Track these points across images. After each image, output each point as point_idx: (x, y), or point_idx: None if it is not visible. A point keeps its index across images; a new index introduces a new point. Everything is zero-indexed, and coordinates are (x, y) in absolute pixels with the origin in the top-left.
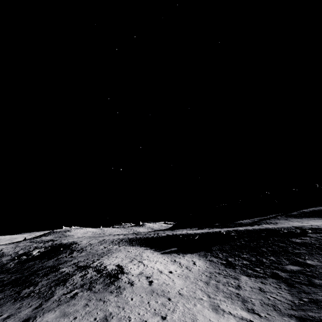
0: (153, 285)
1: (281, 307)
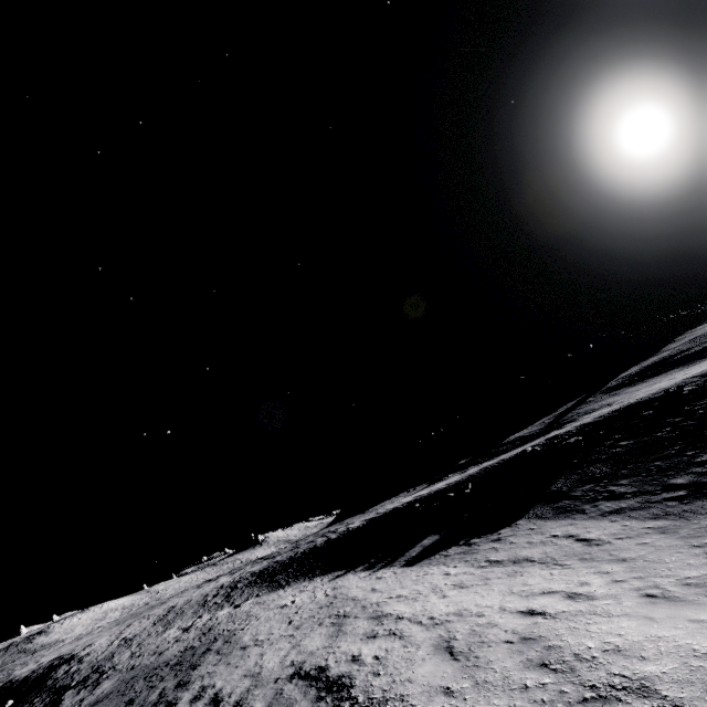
0: (702, 702)
1: None
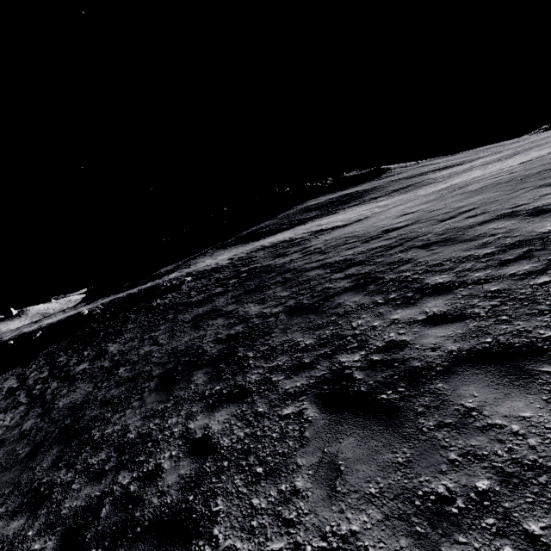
0: None
1: None
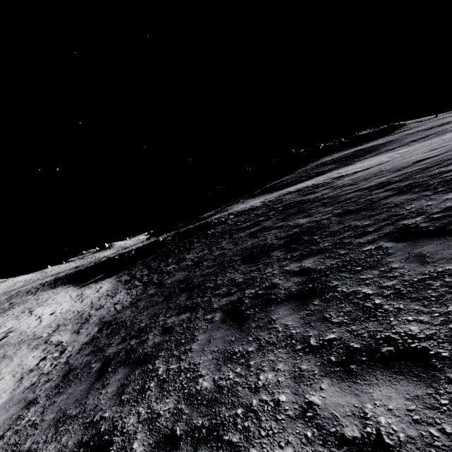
0: (1, 341)
1: (108, 316)
